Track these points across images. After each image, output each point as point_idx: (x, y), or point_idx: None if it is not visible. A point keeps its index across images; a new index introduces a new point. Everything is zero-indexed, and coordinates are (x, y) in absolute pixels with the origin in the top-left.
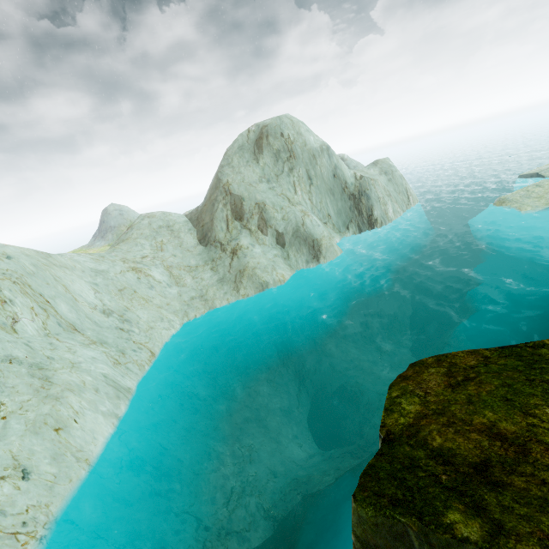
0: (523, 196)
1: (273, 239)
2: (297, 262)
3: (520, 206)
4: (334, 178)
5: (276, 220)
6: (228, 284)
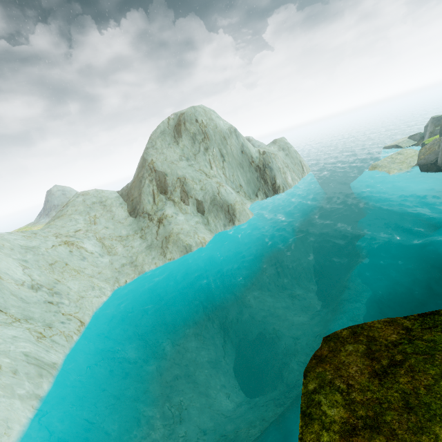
0: (389, 162)
1: (194, 208)
2: (215, 225)
3: (388, 170)
4: (243, 155)
5: (196, 192)
6: (156, 249)
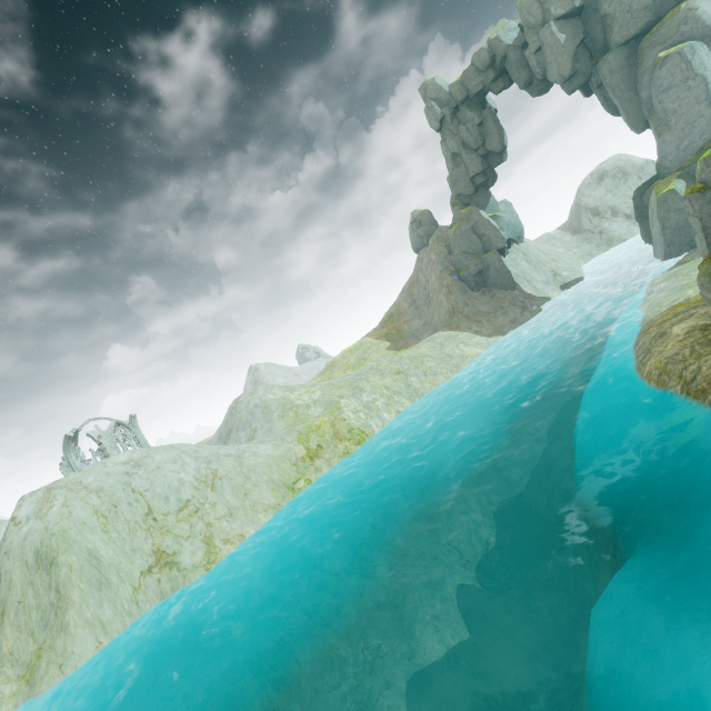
0: None
1: (623, 219)
2: None
3: None
4: None
5: (623, 210)
6: (602, 245)
